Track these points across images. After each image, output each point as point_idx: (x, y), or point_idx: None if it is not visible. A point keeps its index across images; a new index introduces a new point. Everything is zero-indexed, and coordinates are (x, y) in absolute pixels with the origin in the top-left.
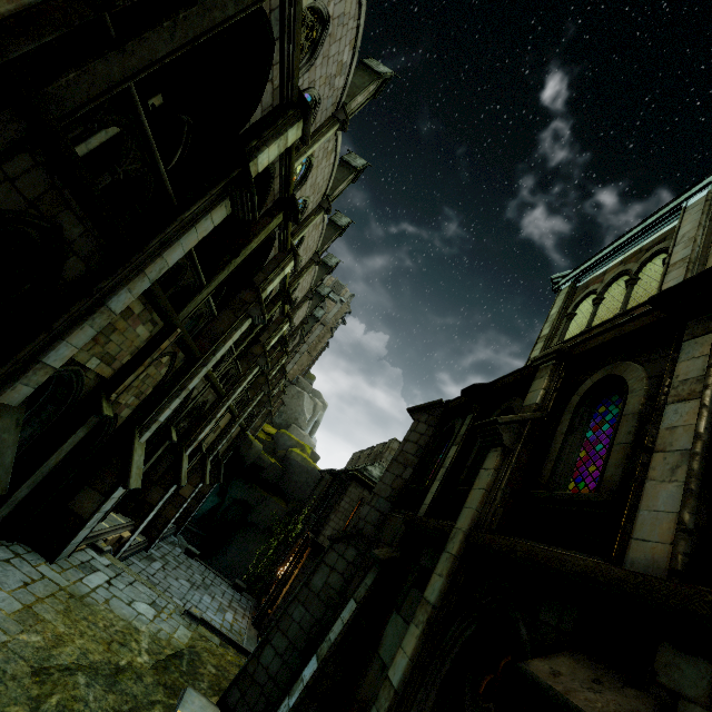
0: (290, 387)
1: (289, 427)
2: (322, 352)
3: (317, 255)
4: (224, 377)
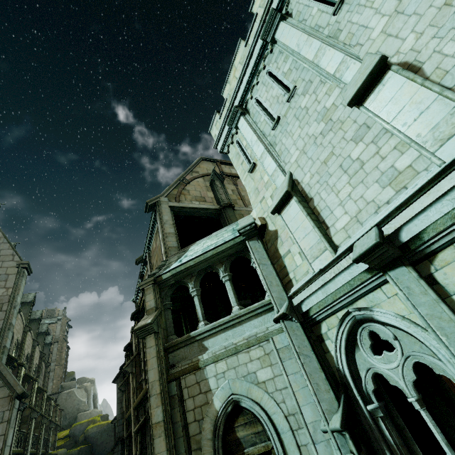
0: (60, 396)
1: (77, 418)
2: (67, 355)
3: (26, 326)
4: (17, 444)
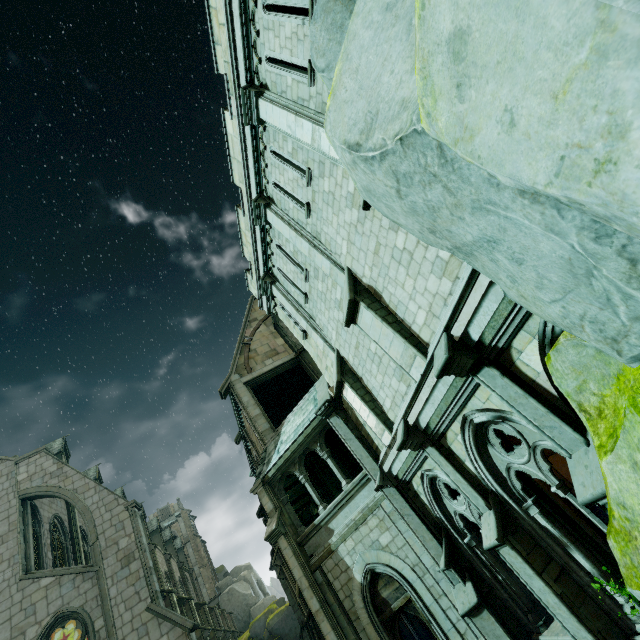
0: (221, 599)
1: (251, 615)
2: (206, 551)
3: (150, 544)
4: None
